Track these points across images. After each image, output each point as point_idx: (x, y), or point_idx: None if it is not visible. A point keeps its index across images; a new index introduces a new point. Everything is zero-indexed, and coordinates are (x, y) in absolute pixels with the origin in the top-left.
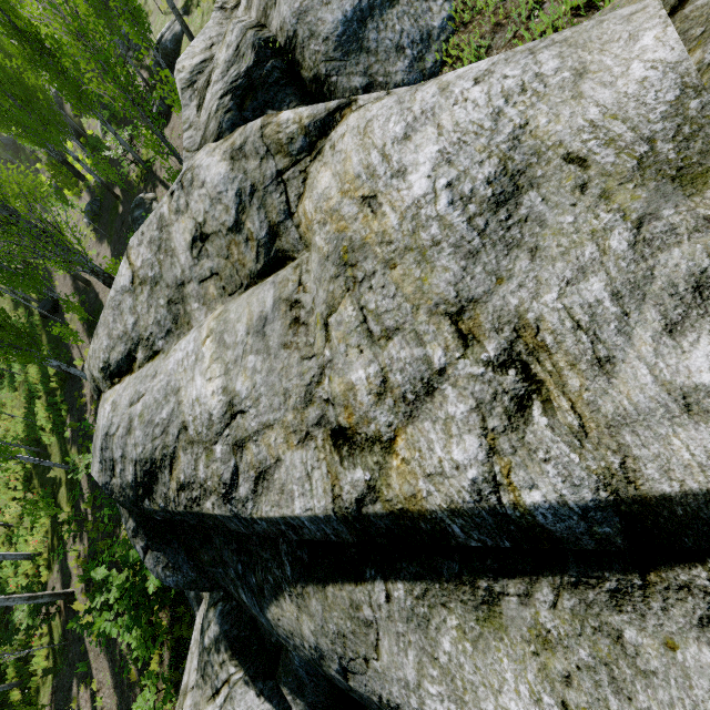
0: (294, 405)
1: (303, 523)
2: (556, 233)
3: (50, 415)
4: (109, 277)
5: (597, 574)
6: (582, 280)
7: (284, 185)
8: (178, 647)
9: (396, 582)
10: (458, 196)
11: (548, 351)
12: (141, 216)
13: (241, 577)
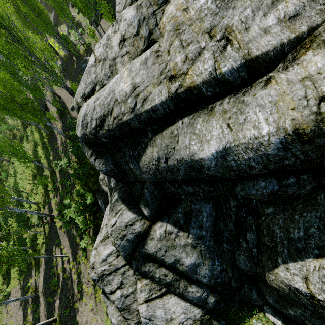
0: (156, 77)
1: (158, 107)
2: (240, 1)
3: (43, 151)
4: (71, 91)
5: (240, 90)
6: (245, 10)
7: (155, 15)
8: (96, 228)
9: (185, 118)
10: (214, 0)
11: (233, 31)
12: (85, 67)
13: (131, 157)
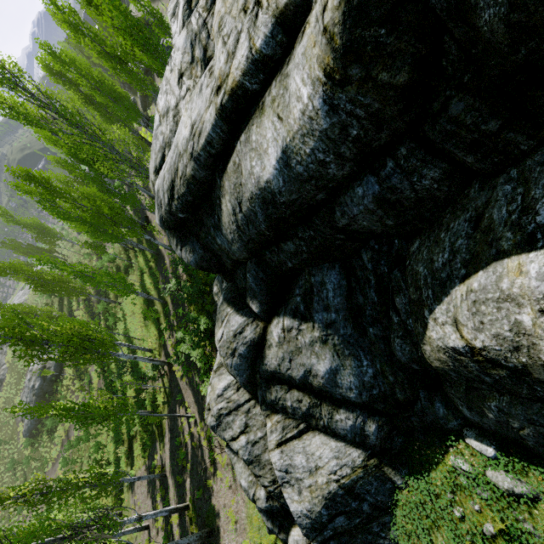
0: (208, 100)
1: (211, 136)
2: None
3: (151, 279)
4: None
5: (285, 62)
6: None
7: (206, 25)
8: None
9: (242, 135)
10: None
11: None
12: None
13: (214, 227)
